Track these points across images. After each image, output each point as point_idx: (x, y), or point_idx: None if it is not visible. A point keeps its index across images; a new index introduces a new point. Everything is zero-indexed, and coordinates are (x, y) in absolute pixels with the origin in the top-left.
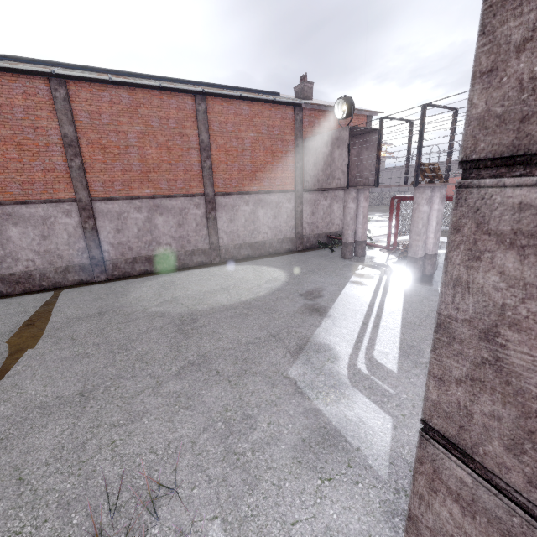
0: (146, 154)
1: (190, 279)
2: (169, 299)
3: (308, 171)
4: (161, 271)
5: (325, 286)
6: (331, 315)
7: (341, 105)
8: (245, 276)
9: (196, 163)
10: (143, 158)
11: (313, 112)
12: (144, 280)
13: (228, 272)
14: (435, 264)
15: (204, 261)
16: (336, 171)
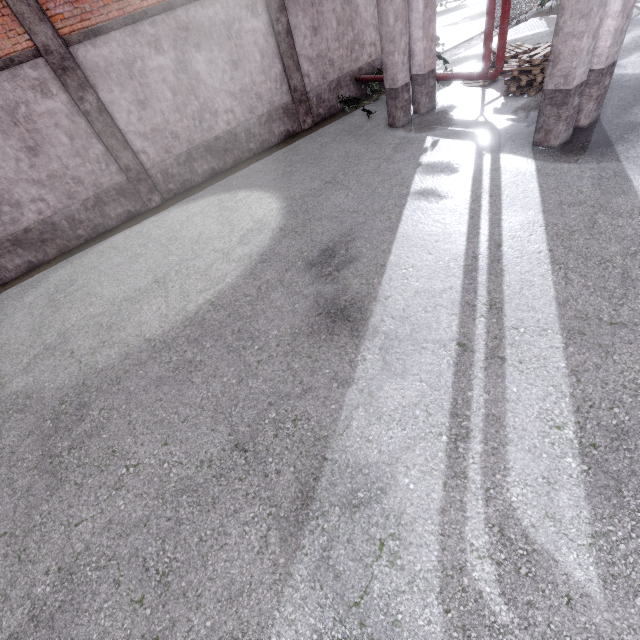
0: None
1: (102, 267)
2: (53, 340)
3: None
4: (59, 254)
5: (359, 223)
6: (377, 330)
7: None
8: (203, 231)
9: None
10: None
11: None
12: (25, 290)
13: (174, 226)
14: (606, 93)
15: (131, 209)
16: None
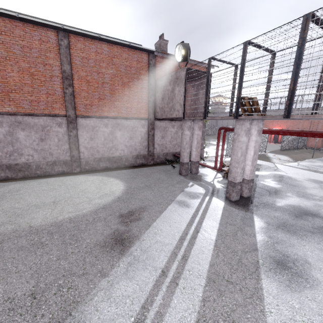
0: (7, 76)
1: (36, 188)
2: None
3: (158, 104)
4: (22, 177)
5: (149, 205)
6: (132, 253)
7: (181, 50)
8: (87, 188)
9: (59, 89)
10: (4, 79)
11: (164, 59)
12: None
13: (77, 182)
14: (252, 188)
15: (65, 170)
16: (176, 104)
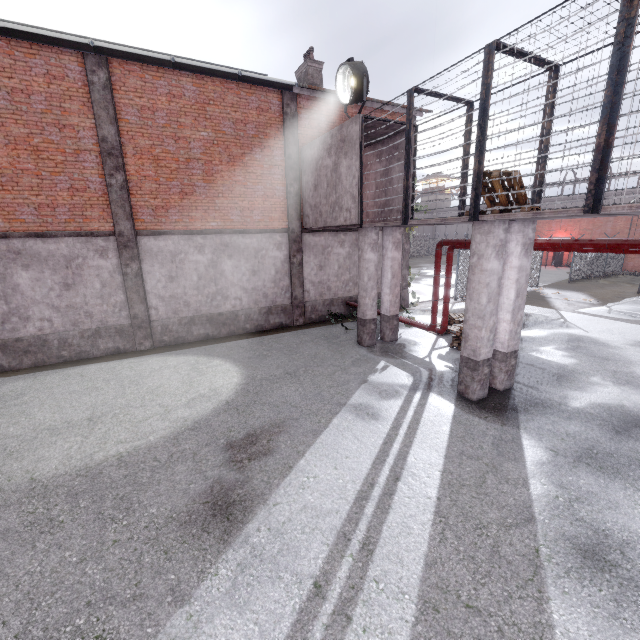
0: None
1: (56, 390)
2: None
3: (308, 199)
4: (33, 366)
5: (292, 418)
6: (247, 539)
7: (349, 79)
8: (164, 383)
9: (96, 177)
10: None
11: (316, 103)
12: None
13: (144, 372)
14: (514, 370)
15: (121, 346)
16: (344, 197)
